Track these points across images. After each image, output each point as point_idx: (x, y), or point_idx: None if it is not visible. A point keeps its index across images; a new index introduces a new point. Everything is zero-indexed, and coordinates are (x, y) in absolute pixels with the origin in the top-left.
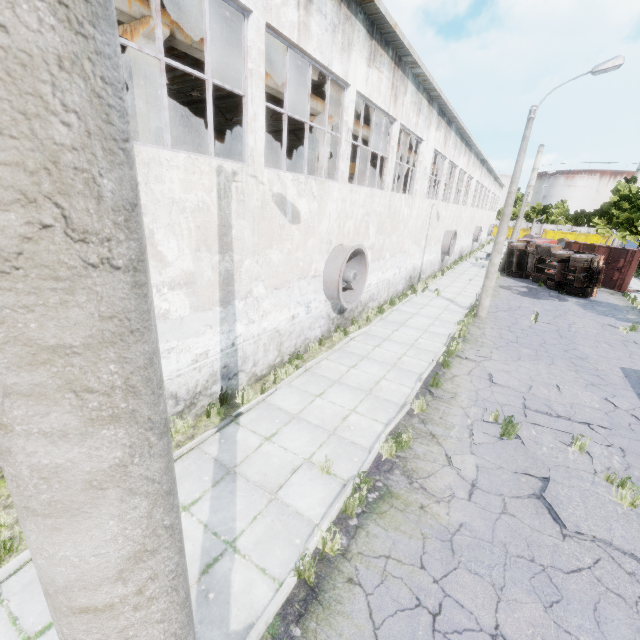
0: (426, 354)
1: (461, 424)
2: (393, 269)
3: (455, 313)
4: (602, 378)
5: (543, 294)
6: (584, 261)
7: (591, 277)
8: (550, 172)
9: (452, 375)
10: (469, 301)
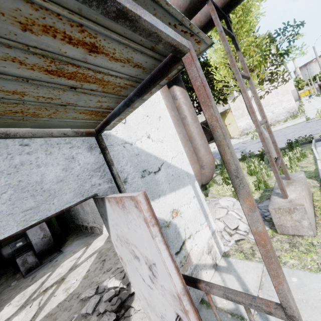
0: None
1: None
2: None
3: None
4: None
5: None
6: None
7: None
8: (313, 61)
9: None
10: None
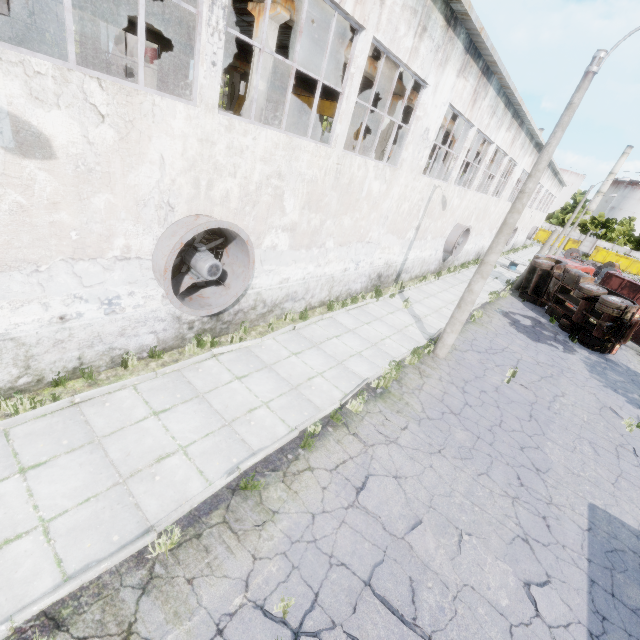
0: (301, 410)
1: (214, 608)
2: (343, 262)
3: (407, 341)
4: (549, 526)
5: (548, 335)
6: (615, 307)
7: (618, 329)
8: (622, 179)
9: (304, 466)
10: (442, 325)
